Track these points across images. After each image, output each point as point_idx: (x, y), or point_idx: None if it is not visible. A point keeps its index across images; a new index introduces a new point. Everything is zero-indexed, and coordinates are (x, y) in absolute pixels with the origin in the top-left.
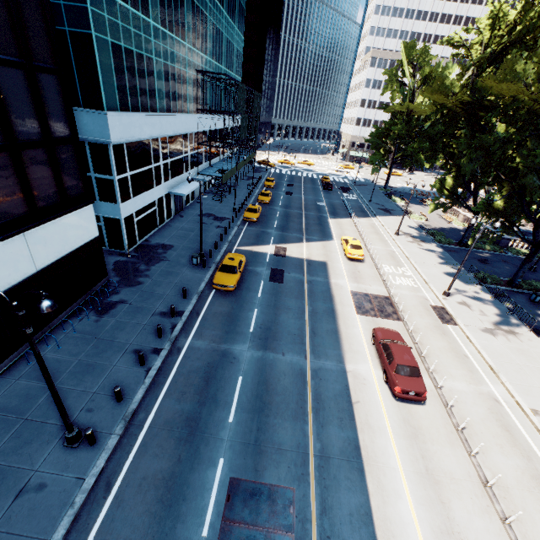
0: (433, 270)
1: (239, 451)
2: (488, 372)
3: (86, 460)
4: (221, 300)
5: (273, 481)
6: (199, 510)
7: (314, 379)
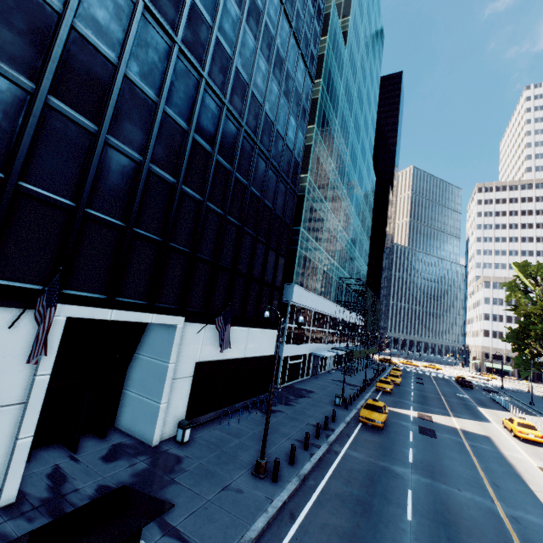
0: None
1: None
2: None
3: (271, 489)
4: (369, 433)
5: None
6: None
7: (514, 523)
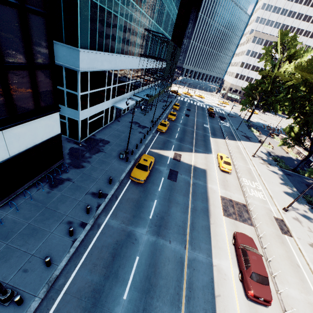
0: (276, 188)
1: None
2: None
3: None
4: (134, 189)
5: None
6: None
7: (189, 268)
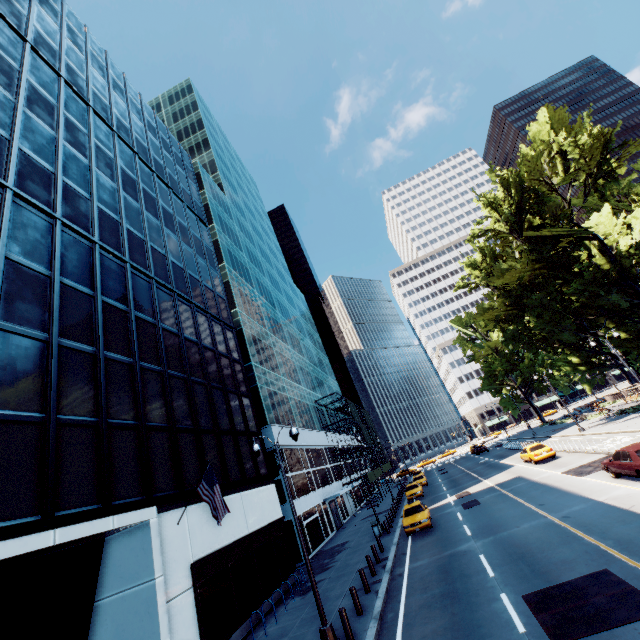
0: None
1: (518, 583)
2: None
3: None
4: (422, 538)
5: (575, 577)
6: (503, 624)
7: (566, 520)
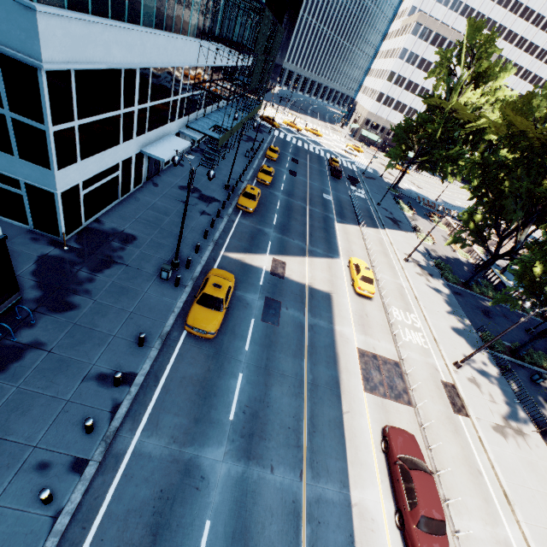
0: (442, 323)
1: None
2: (502, 501)
3: None
4: (194, 353)
5: None
6: None
7: (310, 522)
